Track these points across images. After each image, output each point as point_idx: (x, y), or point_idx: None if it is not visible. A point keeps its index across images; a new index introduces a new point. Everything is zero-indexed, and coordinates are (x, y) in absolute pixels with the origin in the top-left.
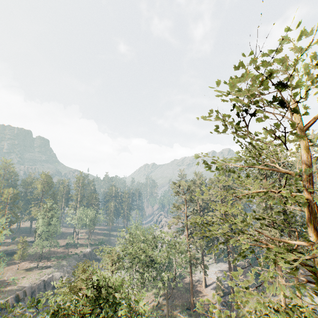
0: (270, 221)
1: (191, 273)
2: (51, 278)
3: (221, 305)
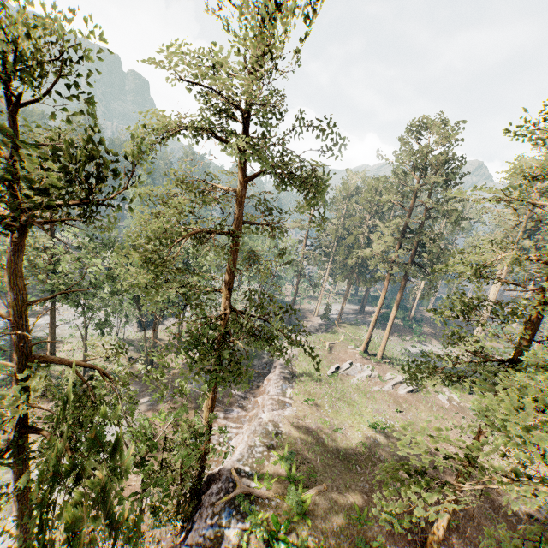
0: (392, 229)
1: (296, 289)
2: None
3: (319, 325)
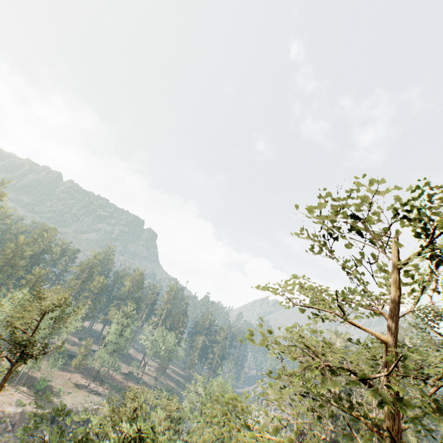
0: None
1: None
2: (95, 411)
3: None
